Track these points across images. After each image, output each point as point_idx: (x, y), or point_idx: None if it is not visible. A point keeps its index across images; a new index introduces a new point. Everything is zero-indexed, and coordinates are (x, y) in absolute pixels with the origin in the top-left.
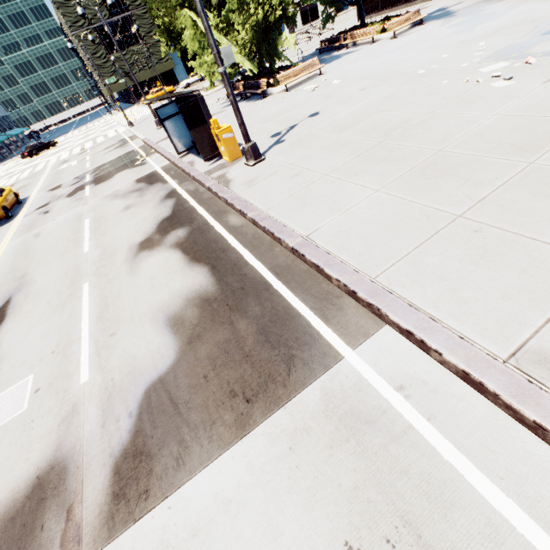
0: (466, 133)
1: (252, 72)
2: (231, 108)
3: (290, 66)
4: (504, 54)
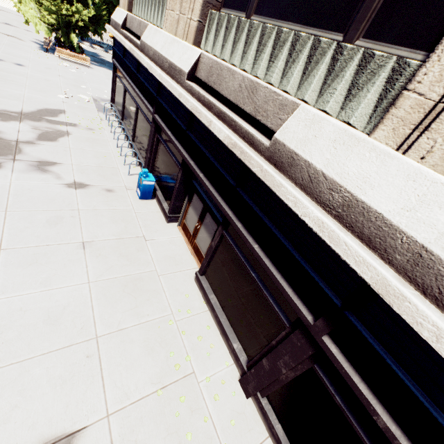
0: (2, 89)
1: (56, 37)
2: (28, 43)
3: (80, 53)
4: (102, 99)
